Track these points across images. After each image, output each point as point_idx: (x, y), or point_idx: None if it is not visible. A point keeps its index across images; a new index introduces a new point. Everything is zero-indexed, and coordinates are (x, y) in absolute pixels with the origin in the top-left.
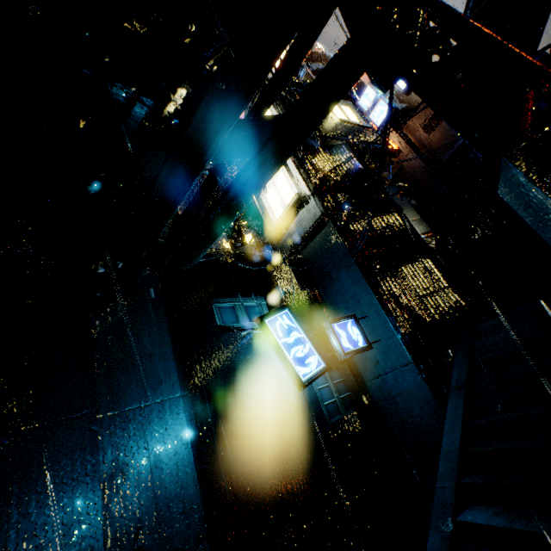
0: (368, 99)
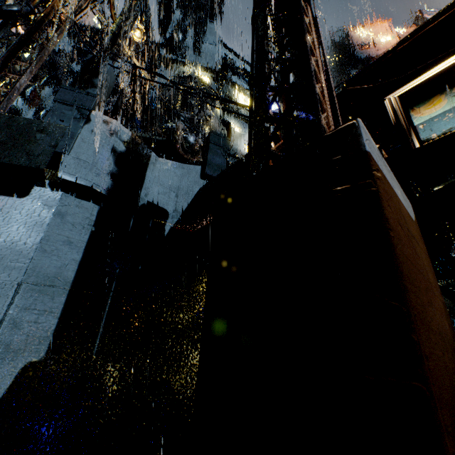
0: None
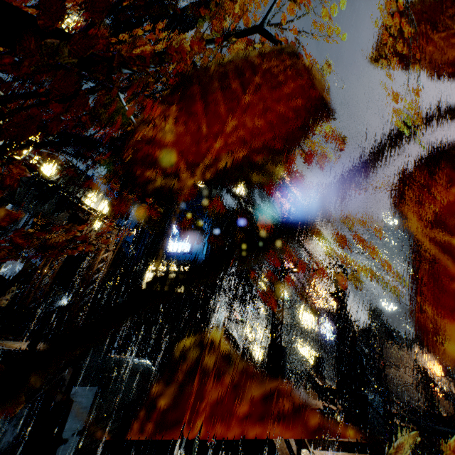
0: (329, 327)
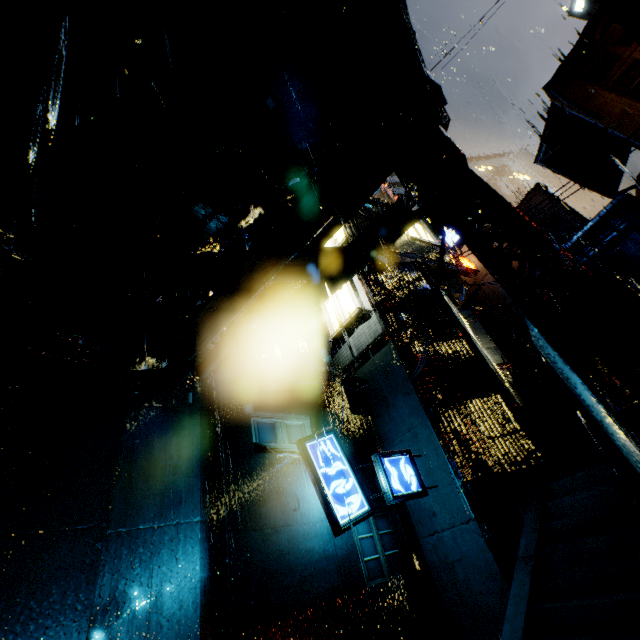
0: None
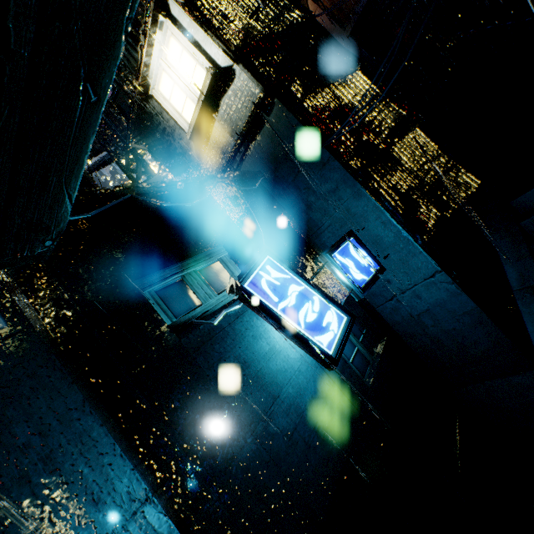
0: None
